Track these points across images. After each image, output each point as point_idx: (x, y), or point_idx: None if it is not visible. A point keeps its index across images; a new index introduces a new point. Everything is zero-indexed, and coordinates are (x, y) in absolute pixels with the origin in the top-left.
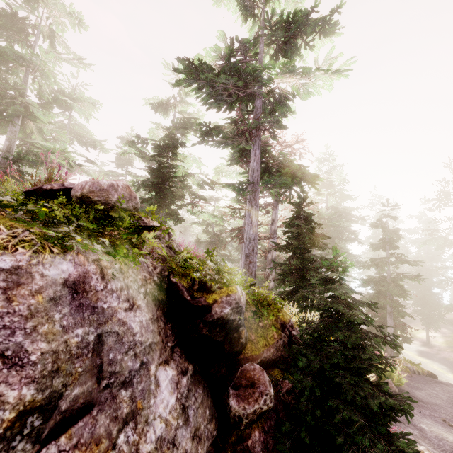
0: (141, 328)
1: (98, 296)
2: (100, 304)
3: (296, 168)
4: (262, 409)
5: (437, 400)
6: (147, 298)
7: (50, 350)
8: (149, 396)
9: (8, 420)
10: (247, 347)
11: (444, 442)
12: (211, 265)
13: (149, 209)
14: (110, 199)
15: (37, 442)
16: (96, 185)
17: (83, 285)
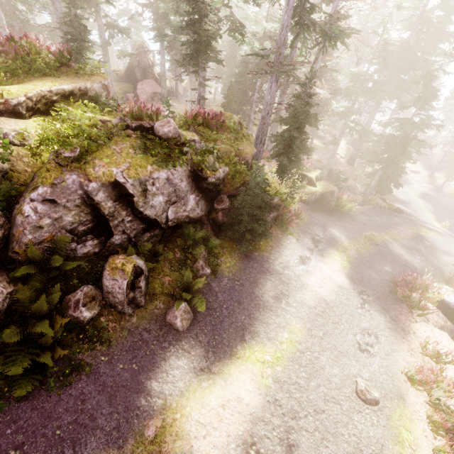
0: (185, 186)
1: (173, 180)
2: (174, 182)
3: (326, 27)
4: (223, 208)
5: (370, 223)
6: (186, 176)
7: (168, 193)
8: (188, 201)
9: (165, 202)
10: (225, 190)
11: (331, 234)
12: (212, 159)
13: (184, 137)
14: (169, 137)
15: (169, 206)
16: (163, 132)
17: (169, 178)
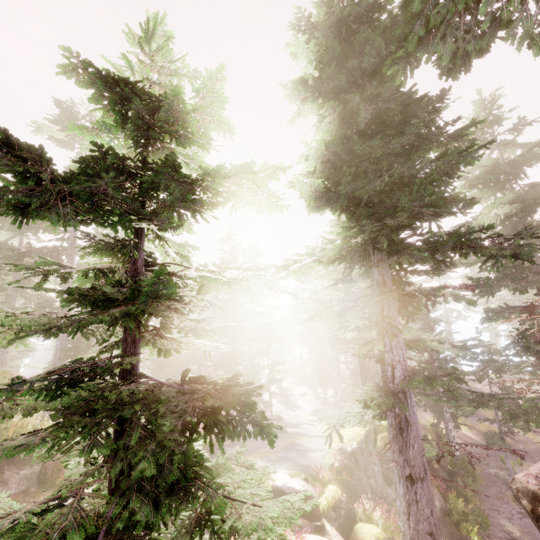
0: None
1: None
2: None
3: None
4: None
5: None
6: None
7: None
8: None
9: None
10: None
11: None
12: None
13: None
14: None
15: None
16: None
17: None
